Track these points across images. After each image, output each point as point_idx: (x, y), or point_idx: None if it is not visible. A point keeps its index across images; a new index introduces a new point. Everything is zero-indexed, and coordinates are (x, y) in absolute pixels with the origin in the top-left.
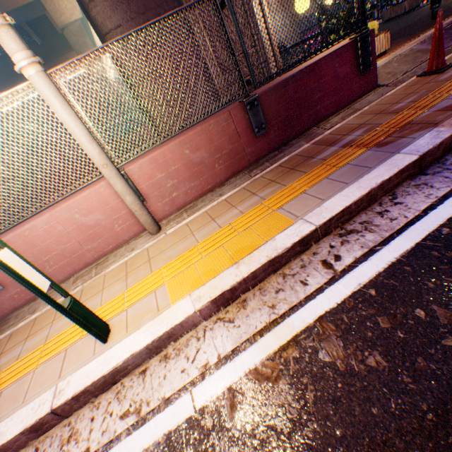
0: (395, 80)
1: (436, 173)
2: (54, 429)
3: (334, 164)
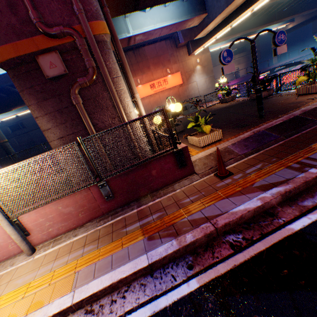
0: (205, 171)
1: (156, 278)
2: None
3: (124, 243)
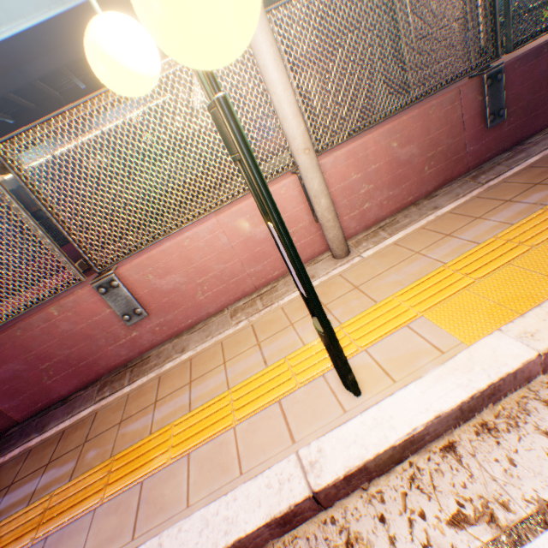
0: None
1: None
2: (303, 526)
3: None
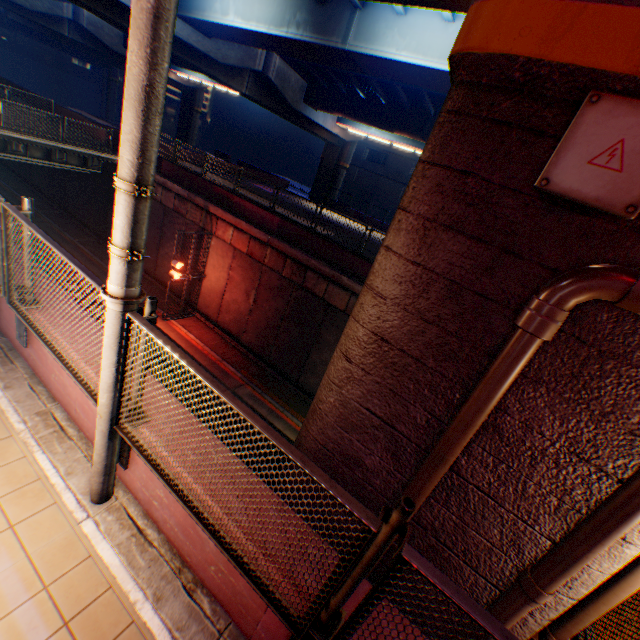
0: None
1: None
2: None
3: None
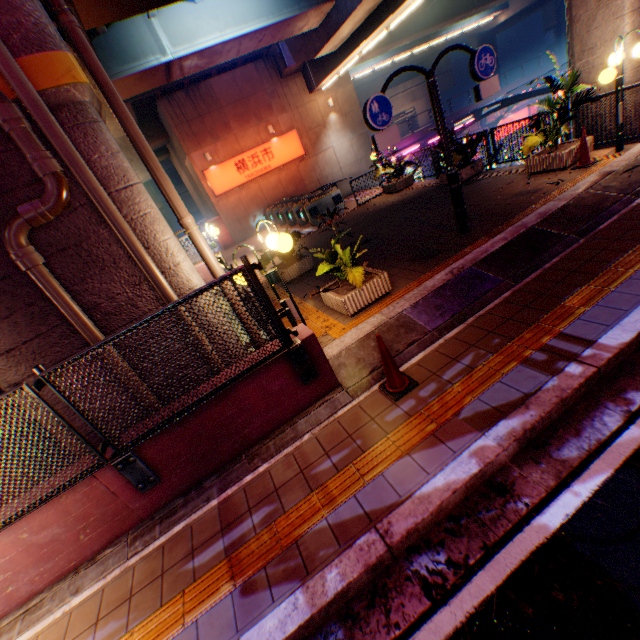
0: (360, 380)
1: None
2: None
3: (188, 609)
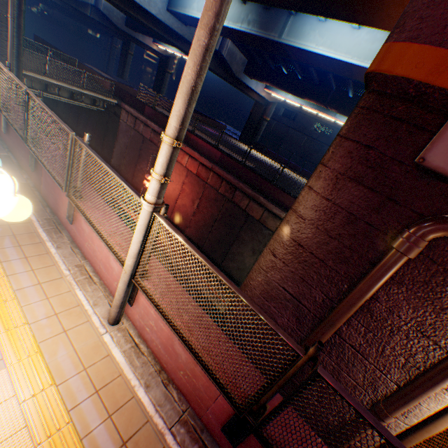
0: None
1: None
2: None
3: None
